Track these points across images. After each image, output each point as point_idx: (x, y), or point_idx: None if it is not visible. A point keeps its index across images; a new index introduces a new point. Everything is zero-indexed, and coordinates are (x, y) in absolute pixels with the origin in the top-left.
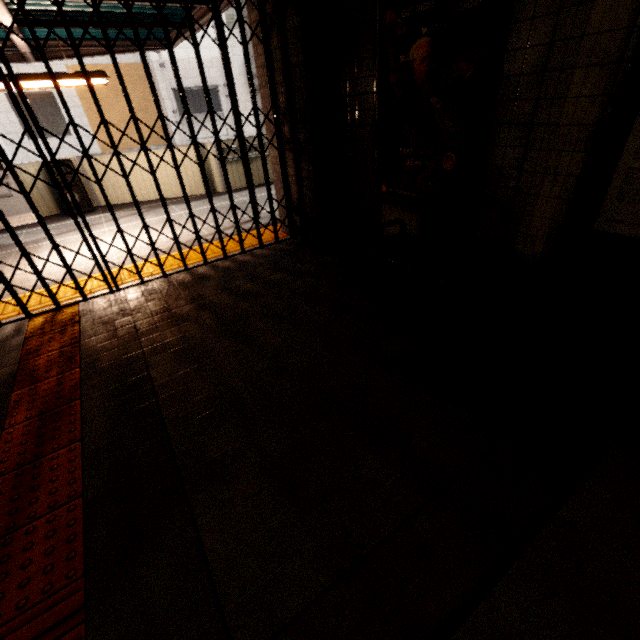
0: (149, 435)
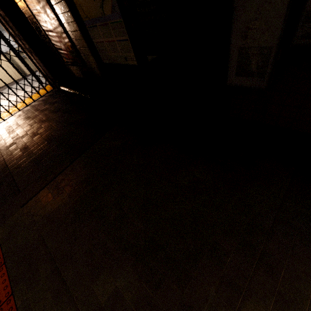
0: (1, 166)
